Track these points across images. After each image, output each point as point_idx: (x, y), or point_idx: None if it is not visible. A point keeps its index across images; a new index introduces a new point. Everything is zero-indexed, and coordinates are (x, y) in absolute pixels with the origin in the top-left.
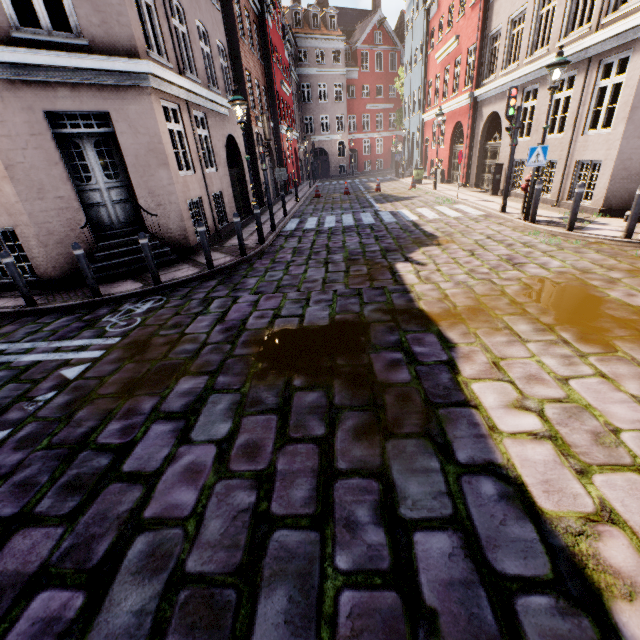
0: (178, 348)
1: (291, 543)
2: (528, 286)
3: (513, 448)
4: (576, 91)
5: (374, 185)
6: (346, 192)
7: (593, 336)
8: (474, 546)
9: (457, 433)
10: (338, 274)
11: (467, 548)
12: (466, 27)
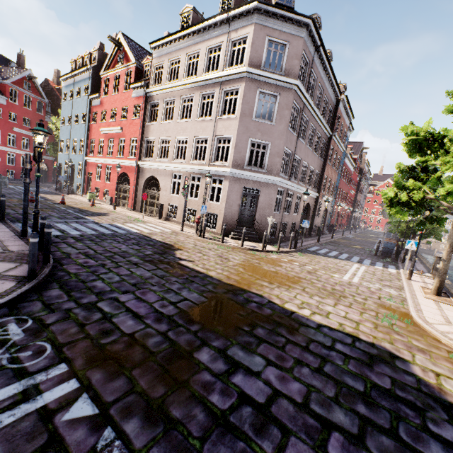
0: (149, 343)
1: (330, 368)
2: (244, 268)
3: (315, 318)
4: (202, 184)
5: (46, 196)
6: (32, 200)
7: (281, 283)
8: (342, 342)
9: (304, 321)
10: (159, 271)
11: (342, 343)
12: (129, 127)
